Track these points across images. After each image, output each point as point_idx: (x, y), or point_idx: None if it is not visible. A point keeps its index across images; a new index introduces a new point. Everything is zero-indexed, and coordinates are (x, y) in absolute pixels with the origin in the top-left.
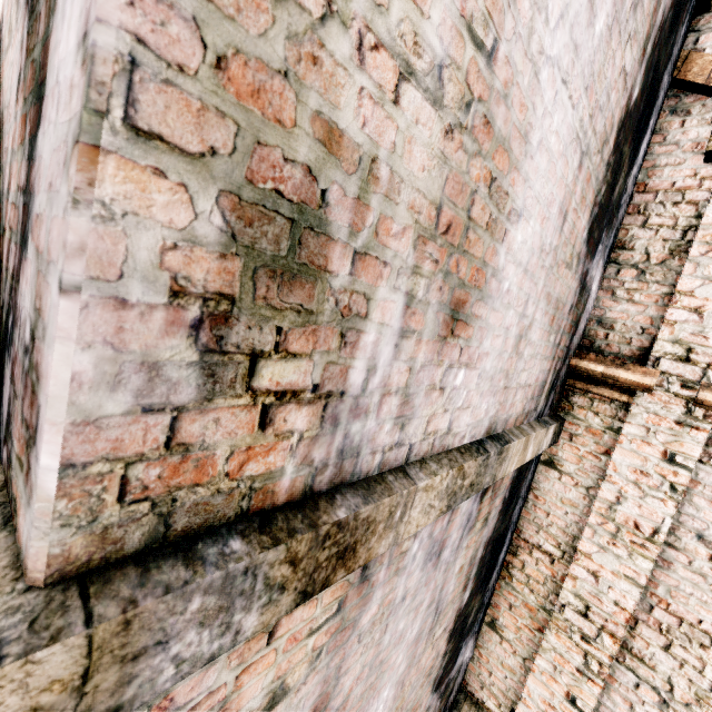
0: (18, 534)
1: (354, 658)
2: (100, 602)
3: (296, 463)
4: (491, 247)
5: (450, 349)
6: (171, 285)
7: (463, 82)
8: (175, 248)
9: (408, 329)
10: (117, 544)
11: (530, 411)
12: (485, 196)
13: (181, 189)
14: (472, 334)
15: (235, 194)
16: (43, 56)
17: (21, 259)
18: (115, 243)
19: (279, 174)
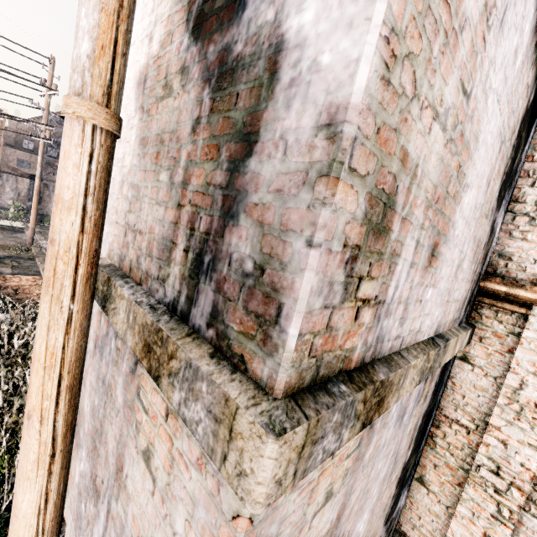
0: (251, 373)
1: (358, 482)
2: (305, 409)
3: (361, 343)
4: (453, 208)
5: (427, 275)
6: (344, 241)
7: (455, 115)
8: (348, 223)
9: (413, 262)
10: (302, 380)
11: (456, 318)
12: (455, 177)
13: (356, 193)
14: (438, 264)
15: (370, 193)
16: (251, 119)
17: (226, 225)
18: (334, 222)
19: (385, 180)
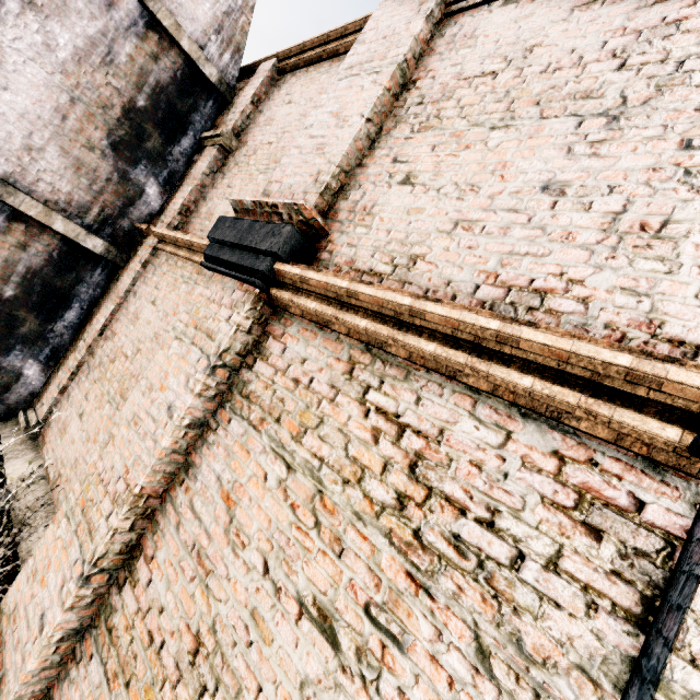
0: None
1: None
2: None
3: None
4: None
5: None
6: None
7: None
8: None
9: None
10: None
11: (69, 211)
12: None
13: None
14: None
15: None
16: None
17: None
18: None
19: None
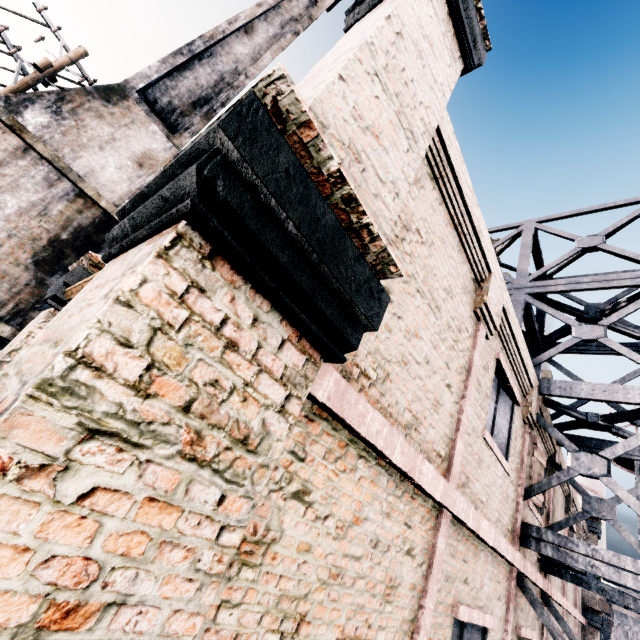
0: None
1: None
2: None
3: None
4: None
5: None
6: None
7: None
8: None
9: None
10: None
11: None
12: None
13: None
14: None
15: None
16: None
17: None
18: None
19: None
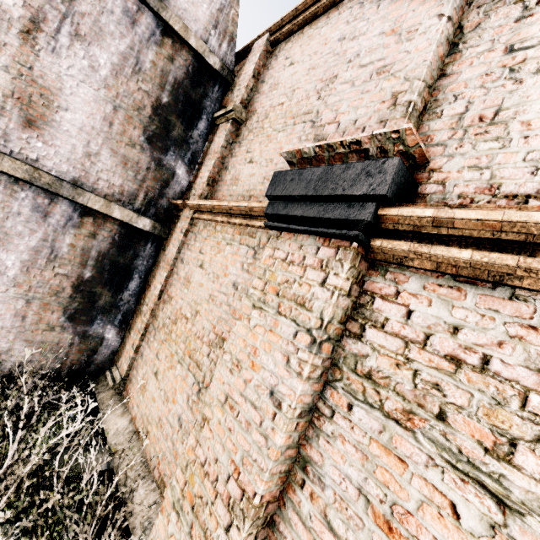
0: None
1: None
2: None
3: None
4: (48, 112)
5: (30, 132)
6: None
7: (18, 71)
8: None
9: (4, 115)
10: None
11: (123, 200)
12: (39, 97)
13: None
14: (44, 134)
15: None
16: None
17: None
18: None
19: None
